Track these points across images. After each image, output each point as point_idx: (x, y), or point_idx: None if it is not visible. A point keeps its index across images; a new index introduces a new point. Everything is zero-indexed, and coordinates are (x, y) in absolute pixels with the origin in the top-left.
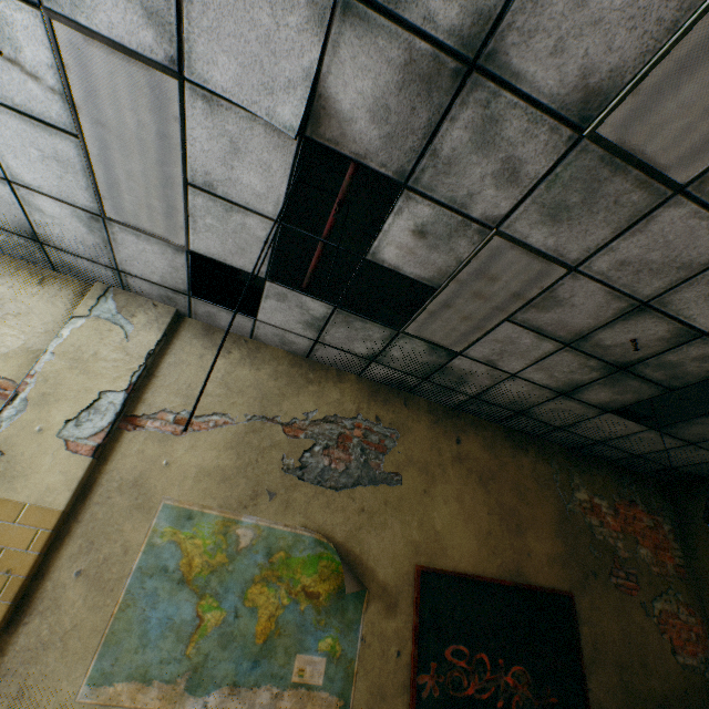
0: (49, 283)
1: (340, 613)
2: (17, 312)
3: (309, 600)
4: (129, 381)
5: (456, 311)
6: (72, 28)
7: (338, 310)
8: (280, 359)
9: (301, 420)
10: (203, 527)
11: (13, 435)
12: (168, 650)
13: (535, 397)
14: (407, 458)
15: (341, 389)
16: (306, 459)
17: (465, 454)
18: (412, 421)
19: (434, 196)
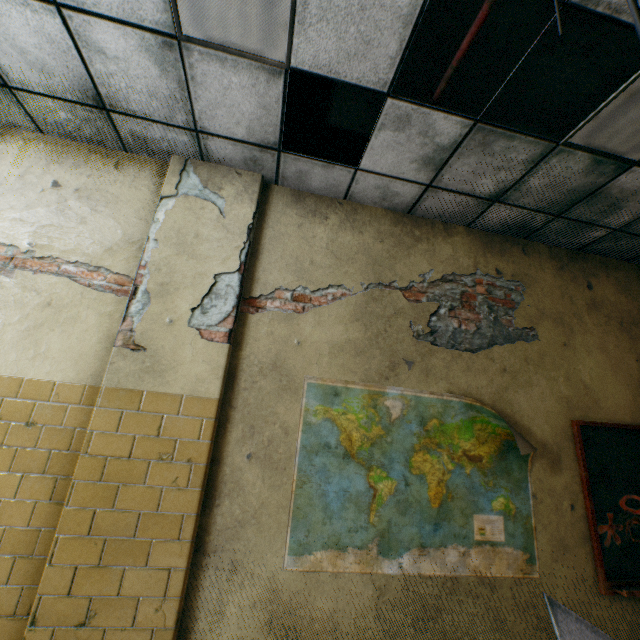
0: (124, 166)
1: (505, 473)
2: (105, 203)
3: (472, 464)
4: (238, 261)
5: None
6: None
7: (478, 127)
8: (380, 219)
9: (419, 283)
10: (351, 403)
11: (148, 330)
12: (352, 520)
13: None
14: (538, 311)
15: (452, 244)
16: (434, 323)
17: (600, 300)
18: (535, 270)
19: None
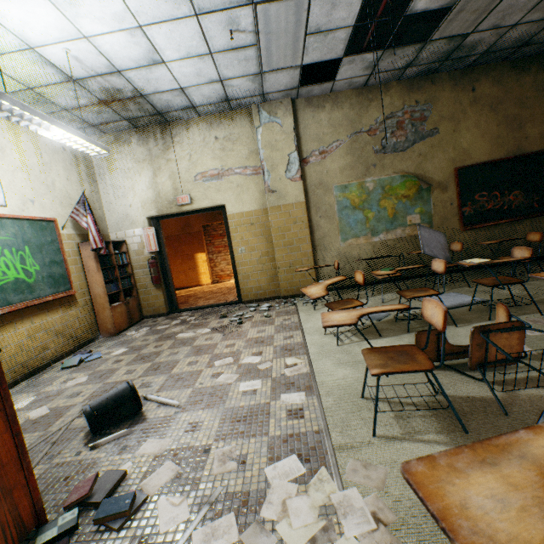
0: (234, 118)
1: (420, 199)
2: (236, 139)
3: (405, 199)
4: (294, 146)
5: (467, 11)
6: (265, 4)
7: (386, 51)
8: (350, 96)
9: (374, 125)
10: (352, 189)
11: (273, 185)
12: (360, 228)
13: (534, 30)
14: (439, 117)
15: (390, 96)
16: (384, 144)
17: (479, 97)
18: (439, 93)
19: None
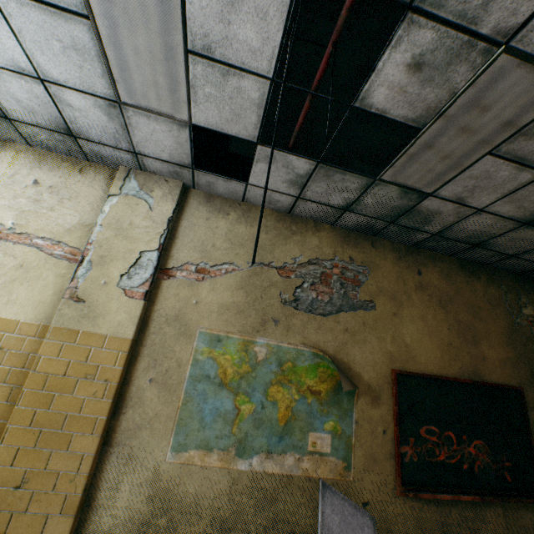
0: (86, 171)
1: (337, 404)
2: (69, 197)
3: (313, 396)
4: (158, 243)
5: (437, 151)
6: None
7: (320, 165)
8: (268, 216)
9: (291, 264)
10: (229, 347)
11: (88, 288)
12: (220, 430)
13: (496, 229)
14: (377, 288)
15: (319, 237)
16: (298, 294)
17: (426, 283)
18: (379, 259)
19: (441, 14)
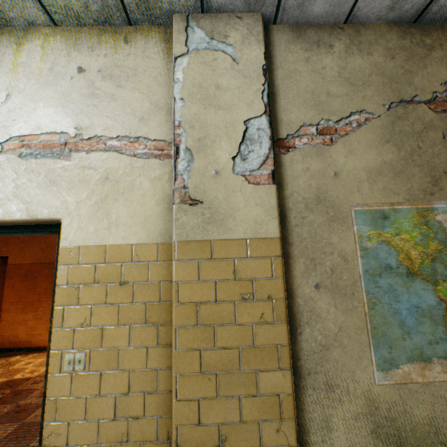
0: (132, 39)
1: None
2: (125, 78)
3: None
4: (262, 104)
5: None
6: None
7: None
8: (385, 35)
9: (442, 92)
10: (401, 223)
11: (198, 184)
12: (430, 333)
13: None
14: None
15: None
16: None
17: None
18: None
19: None
